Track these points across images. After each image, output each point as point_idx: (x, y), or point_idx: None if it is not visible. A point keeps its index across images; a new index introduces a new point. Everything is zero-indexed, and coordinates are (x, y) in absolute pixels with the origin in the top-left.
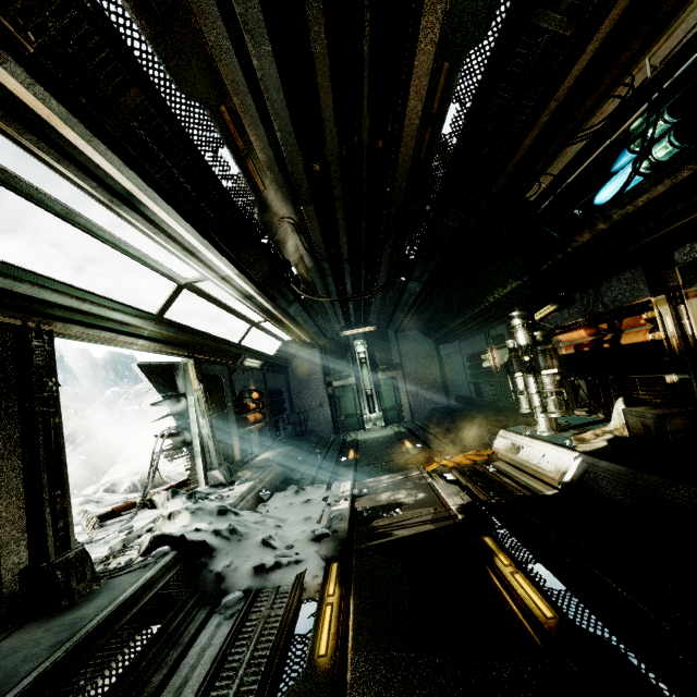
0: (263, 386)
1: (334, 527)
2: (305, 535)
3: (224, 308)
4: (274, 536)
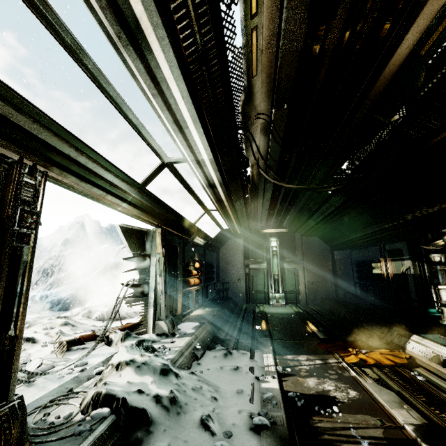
0: (202, 259)
1: (271, 415)
2: (242, 419)
3: (191, 193)
4: (212, 413)
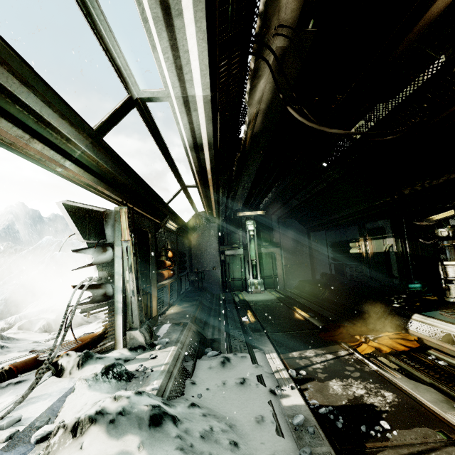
0: (175, 247)
1: (315, 454)
2: None
3: (166, 159)
4: None
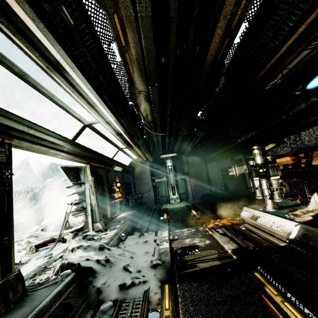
0: (122, 180)
1: (163, 259)
2: (147, 263)
3: (106, 139)
4: (130, 264)
